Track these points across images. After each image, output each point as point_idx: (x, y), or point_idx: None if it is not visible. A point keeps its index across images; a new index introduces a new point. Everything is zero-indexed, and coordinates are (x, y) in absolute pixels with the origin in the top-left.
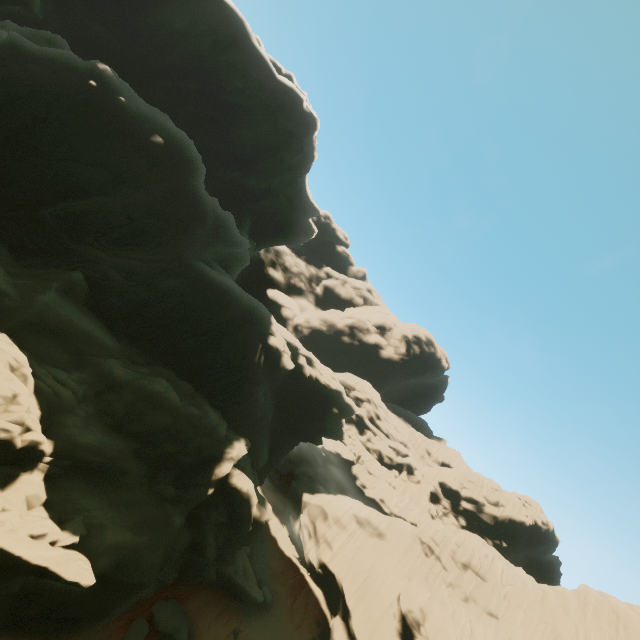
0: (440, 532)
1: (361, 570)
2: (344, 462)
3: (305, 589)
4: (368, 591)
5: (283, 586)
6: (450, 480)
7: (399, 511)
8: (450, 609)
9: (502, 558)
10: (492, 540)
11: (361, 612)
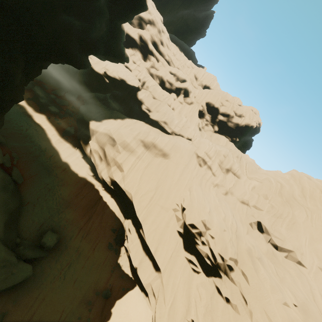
0: (213, 148)
1: (149, 189)
2: (130, 88)
3: (99, 205)
4: (155, 206)
5: (76, 210)
6: (214, 100)
7: (179, 131)
8: (222, 213)
9: (236, 149)
10: (231, 138)
11: (150, 224)
